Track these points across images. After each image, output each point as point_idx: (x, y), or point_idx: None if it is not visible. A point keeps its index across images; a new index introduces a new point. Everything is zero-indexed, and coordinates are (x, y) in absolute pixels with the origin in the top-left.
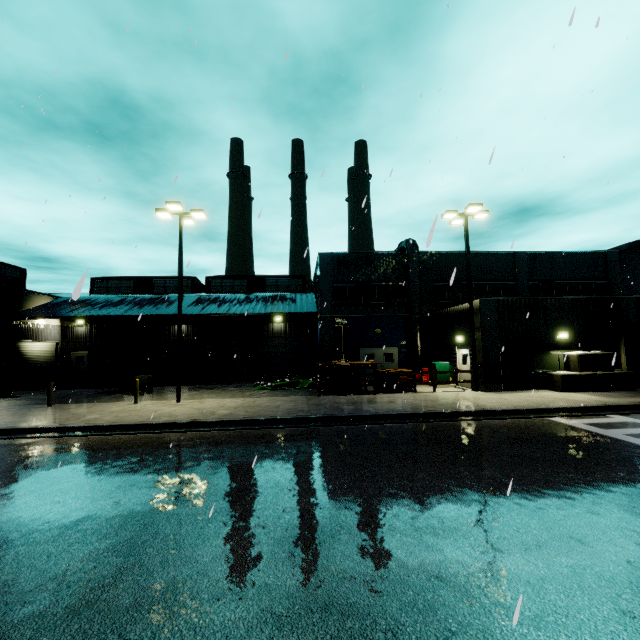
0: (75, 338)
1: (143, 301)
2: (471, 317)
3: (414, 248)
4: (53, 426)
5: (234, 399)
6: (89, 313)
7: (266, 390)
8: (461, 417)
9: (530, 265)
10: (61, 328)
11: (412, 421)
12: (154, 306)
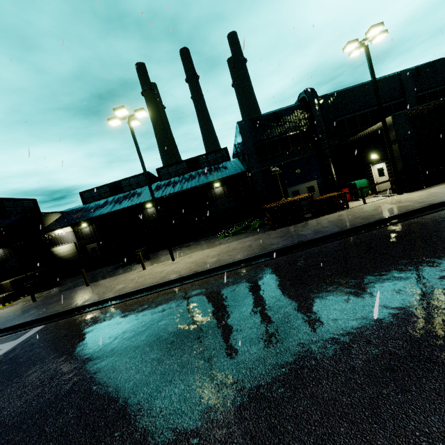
0: (85, 236)
1: (120, 199)
2: (386, 133)
3: (313, 94)
4: (97, 301)
5: (212, 249)
6: (88, 217)
7: (228, 237)
8: (412, 215)
9: (415, 80)
10: (74, 232)
11: (371, 229)
12: (129, 200)
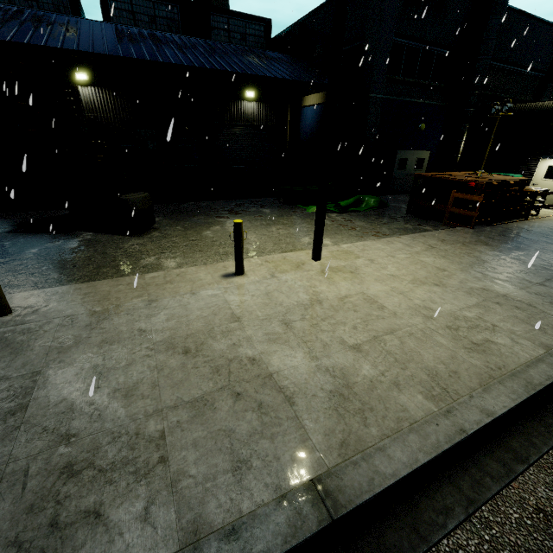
0: None
1: None
2: None
3: None
4: (353, 505)
5: (384, 243)
6: None
7: (331, 213)
8: None
9: None
10: None
11: None
12: (35, 28)
